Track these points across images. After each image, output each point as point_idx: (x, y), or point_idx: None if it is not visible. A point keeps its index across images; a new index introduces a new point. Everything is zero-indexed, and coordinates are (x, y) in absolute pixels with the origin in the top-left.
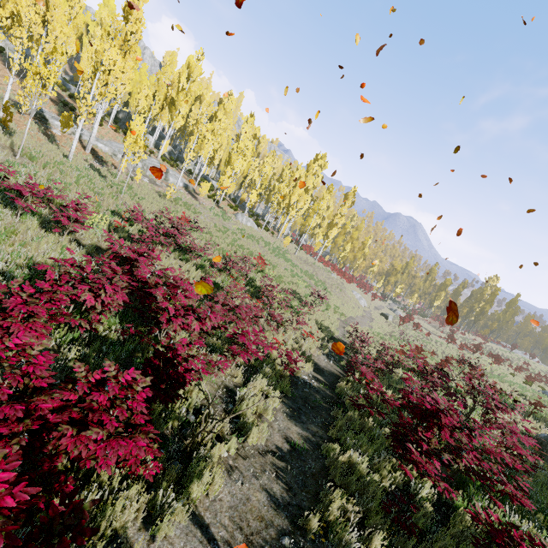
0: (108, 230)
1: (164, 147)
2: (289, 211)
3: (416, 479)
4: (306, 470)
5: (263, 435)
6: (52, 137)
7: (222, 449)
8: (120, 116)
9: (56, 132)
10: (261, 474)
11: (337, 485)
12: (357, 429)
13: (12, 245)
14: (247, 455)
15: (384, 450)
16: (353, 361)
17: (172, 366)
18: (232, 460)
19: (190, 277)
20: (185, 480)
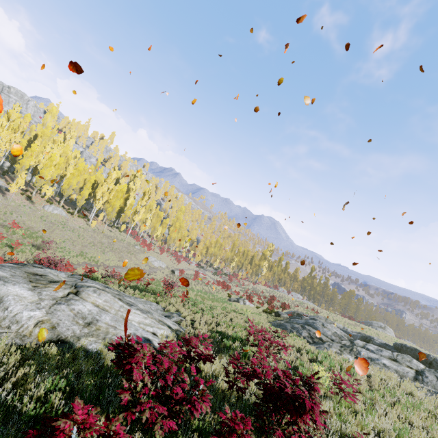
0: None
1: None
2: (97, 204)
3: None
4: None
5: None
6: None
7: None
8: None
9: None
10: None
11: None
12: None
13: None
14: None
15: None
16: None
17: None
18: None
19: None
20: None
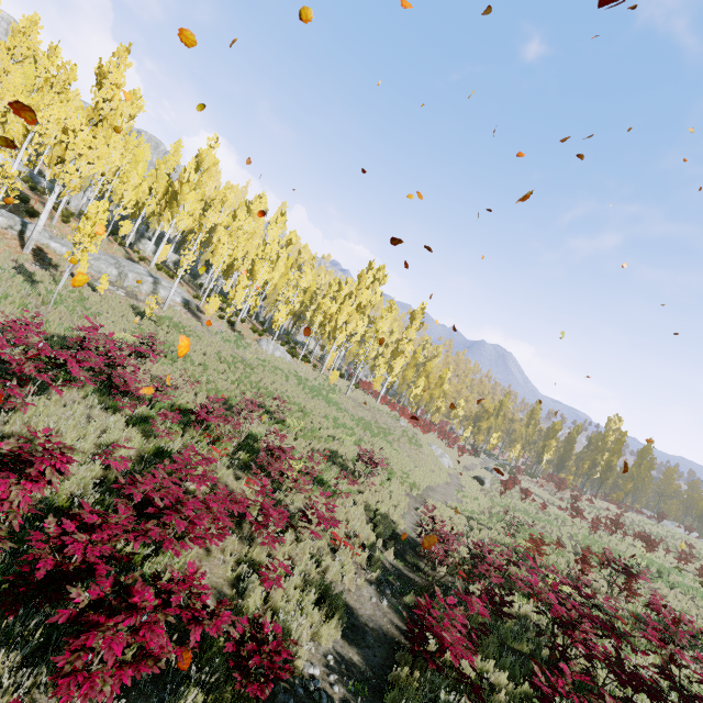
0: None
1: (163, 254)
2: (337, 336)
3: None
4: None
5: None
6: None
7: None
8: (108, 216)
9: None
10: None
11: None
12: None
13: None
14: None
15: None
16: (422, 612)
17: None
18: None
19: (103, 443)
20: None
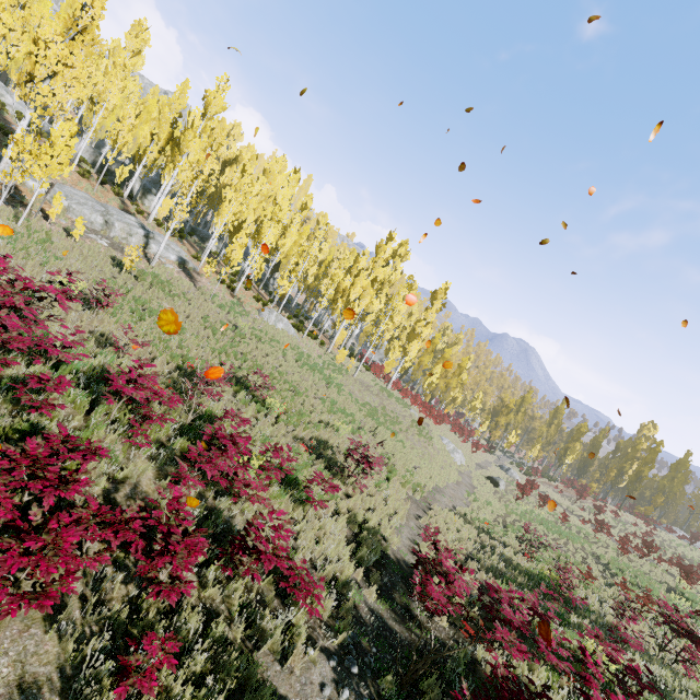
0: None
1: (165, 209)
2: None
3: None
4: None
5: None
6: None
7: None
8: (113, 167)
9: None
10: None
11: None
12: None
13: None
14: None
15: None
16: None
17: None
18: None
19: None
20: None
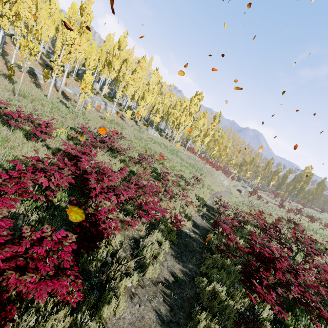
0: (67, 139)
1: (105, 90)
2: (180, 127)
3: (259, 303)
4: (184, 296)
5: (156, 271)
6: (39, 85)
7: (127, 281)
8: (79, 72)
9: (41, 82)
10: (153, 299)
11: (205, 307)
12: (219, 266)
13: (6, 148)
14: (144, 285)
15: (237, 282)
16: (217, 221)
17: (94, 226)
18: (134, 288)
19: (116, 167)
20: (100, 304)
